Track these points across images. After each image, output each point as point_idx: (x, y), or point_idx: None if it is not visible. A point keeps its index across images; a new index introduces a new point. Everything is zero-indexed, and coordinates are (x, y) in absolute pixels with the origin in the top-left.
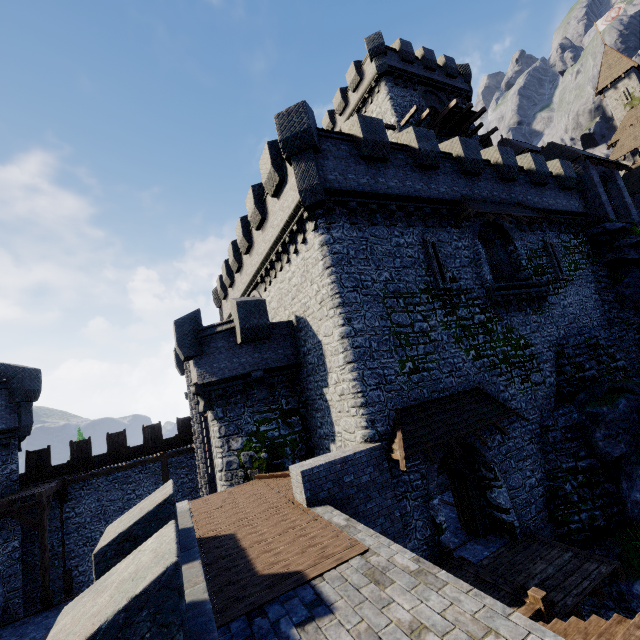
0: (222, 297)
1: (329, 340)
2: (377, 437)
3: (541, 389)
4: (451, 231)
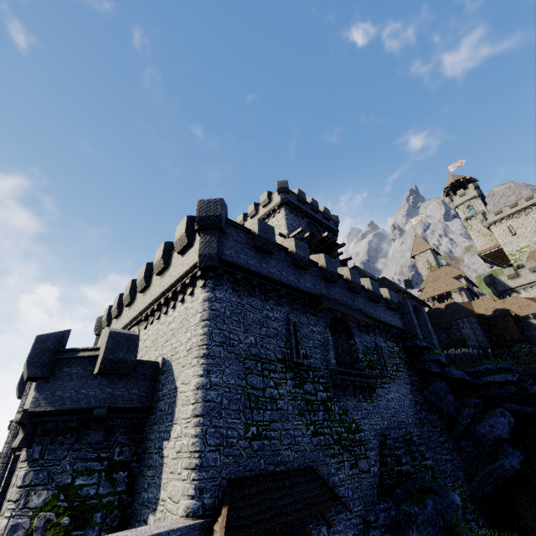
0: (104, 325)
1: (185, 388)
2: (201, 511)
3: (366, 478)
4: (310, 317)
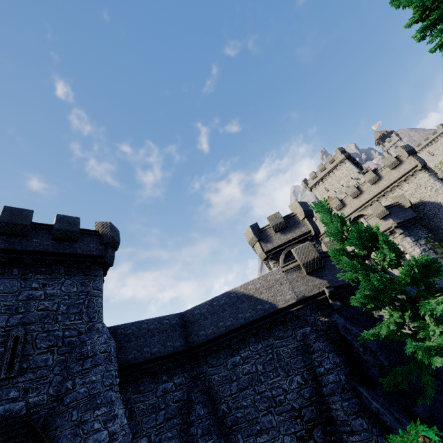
0: None
1: None
2: None
3: None
4: None
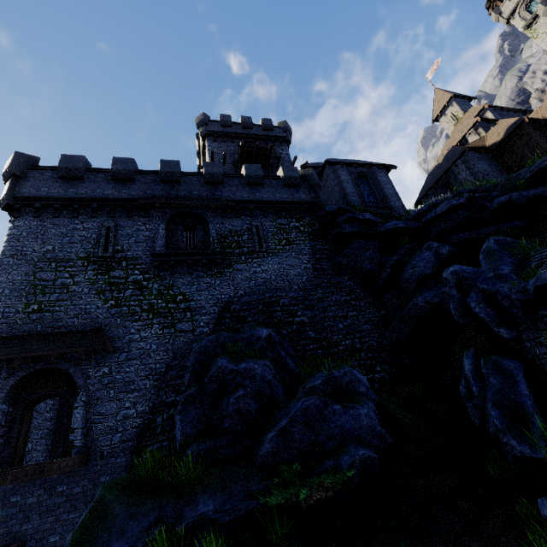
0: None
1: None
2: None
3: (186, 336)
4: (138, 219)
